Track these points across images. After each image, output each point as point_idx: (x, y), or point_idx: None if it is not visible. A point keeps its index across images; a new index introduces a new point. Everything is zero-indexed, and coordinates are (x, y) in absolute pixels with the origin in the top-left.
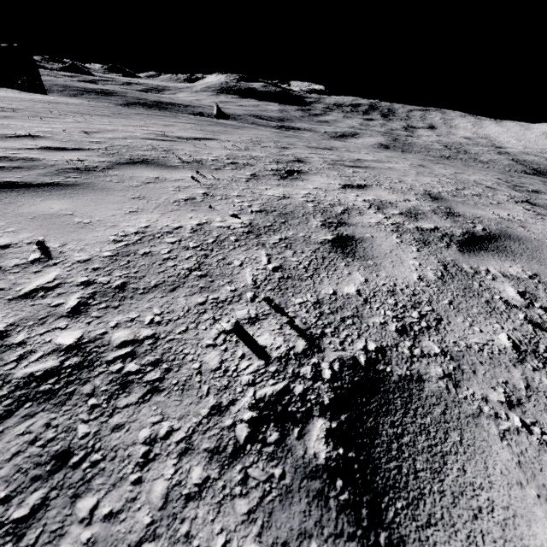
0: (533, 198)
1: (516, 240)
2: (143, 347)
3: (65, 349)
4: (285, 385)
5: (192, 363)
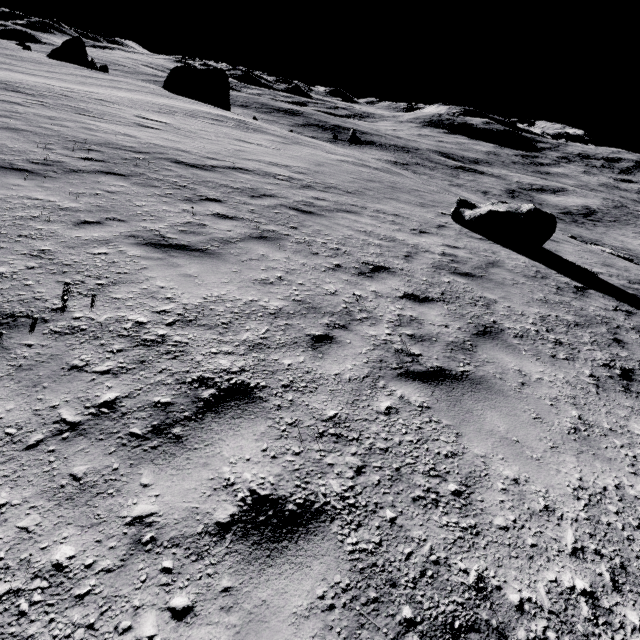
0: (232, 157)
1: (107, 133)
2: None
3: None
4: (2, 114)
5: None
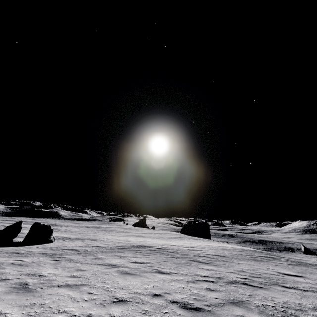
0: None
1: None
2: (293, 313)
3: (283, 309)
4: None
5: (300, 316)
